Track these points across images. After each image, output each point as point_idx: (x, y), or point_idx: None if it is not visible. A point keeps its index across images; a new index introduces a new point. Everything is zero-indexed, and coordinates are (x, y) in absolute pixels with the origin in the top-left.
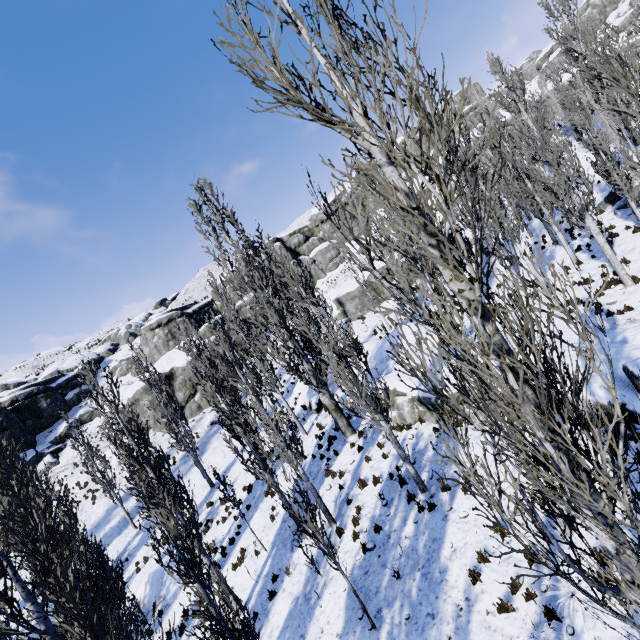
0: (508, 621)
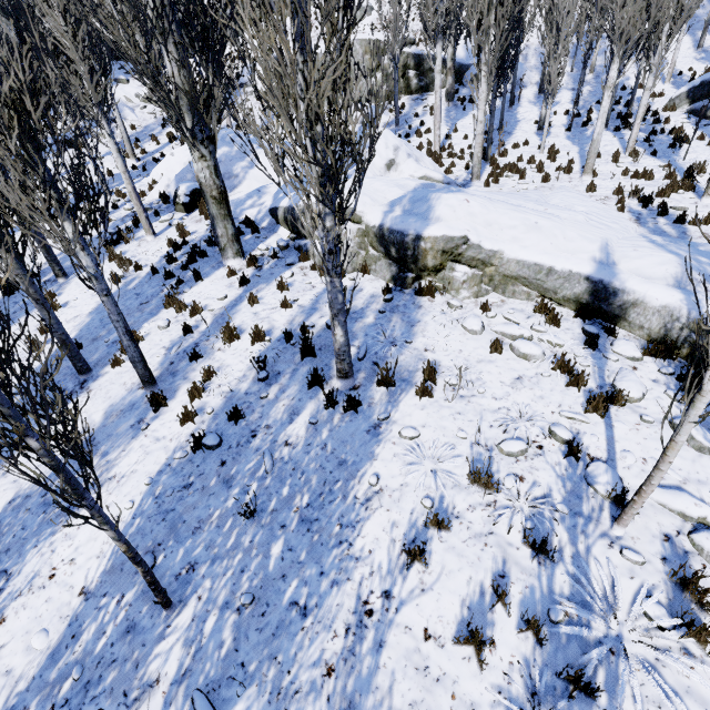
0: (471, 667)
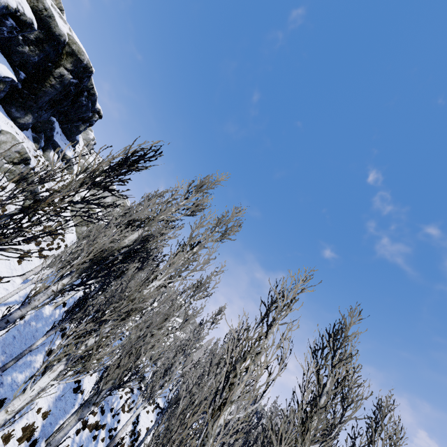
0: None
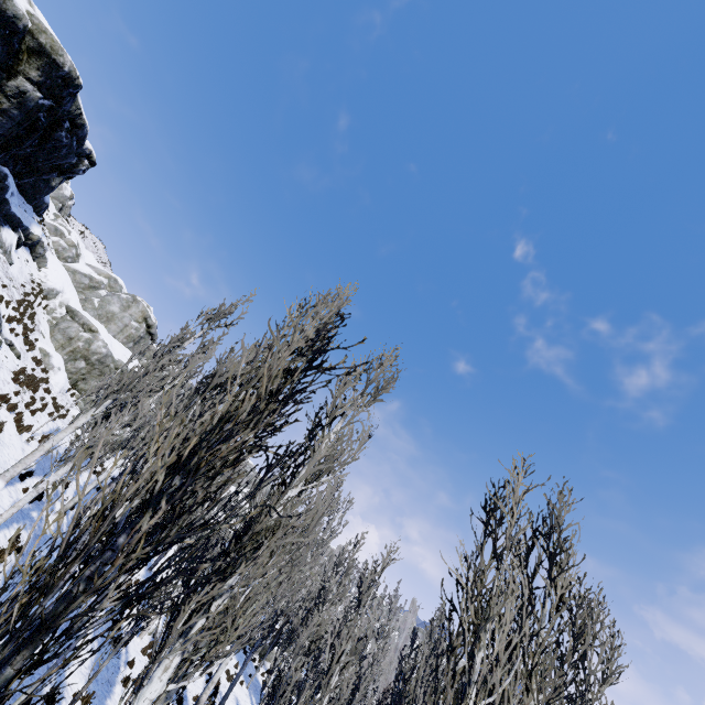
0: None
